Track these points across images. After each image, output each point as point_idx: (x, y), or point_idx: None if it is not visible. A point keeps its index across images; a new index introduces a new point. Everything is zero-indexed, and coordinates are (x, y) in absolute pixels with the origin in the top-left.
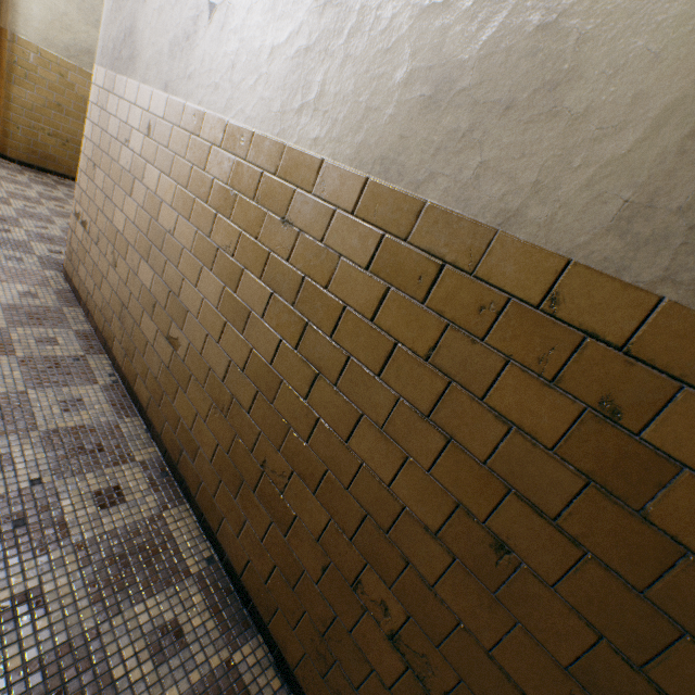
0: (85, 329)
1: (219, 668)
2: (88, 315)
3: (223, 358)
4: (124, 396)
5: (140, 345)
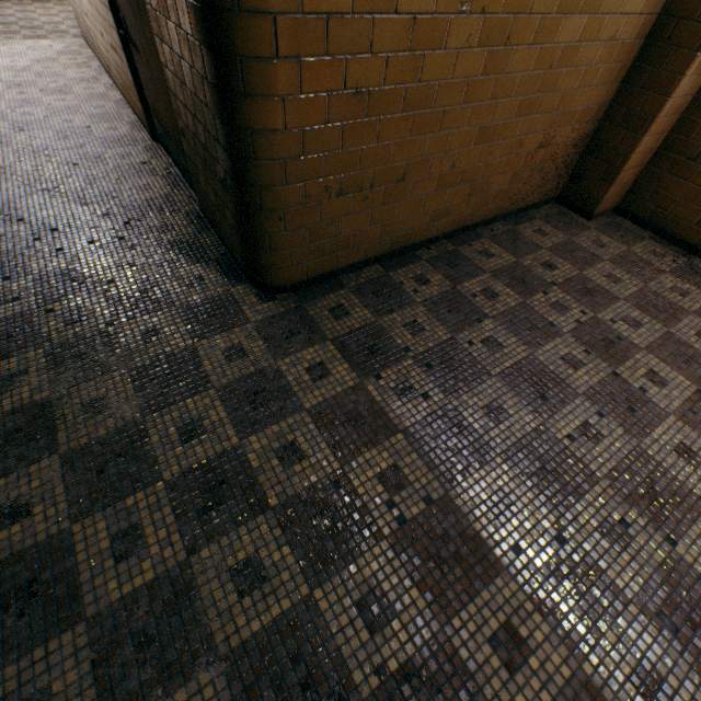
0: (91, 56)
1: (115, 112)
2: (92, 50)
3: (86, 1)
4: (103, 72)
5: (92, 36)
